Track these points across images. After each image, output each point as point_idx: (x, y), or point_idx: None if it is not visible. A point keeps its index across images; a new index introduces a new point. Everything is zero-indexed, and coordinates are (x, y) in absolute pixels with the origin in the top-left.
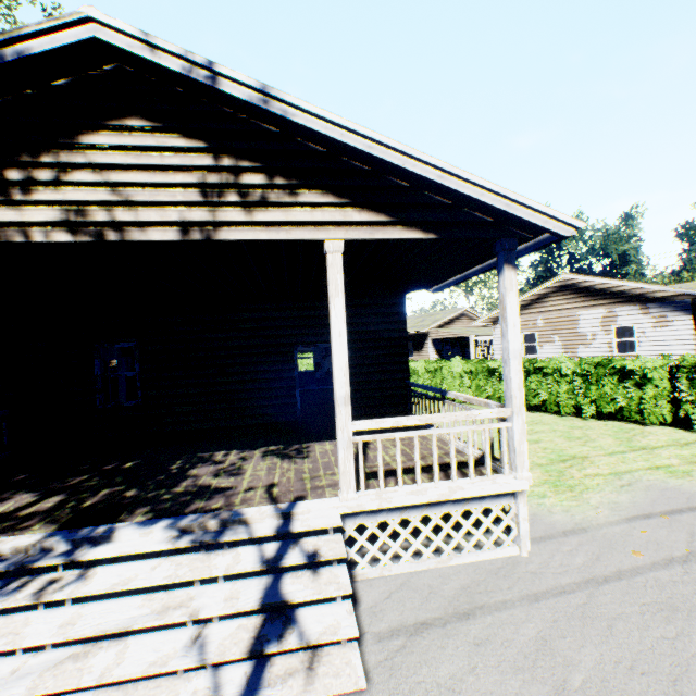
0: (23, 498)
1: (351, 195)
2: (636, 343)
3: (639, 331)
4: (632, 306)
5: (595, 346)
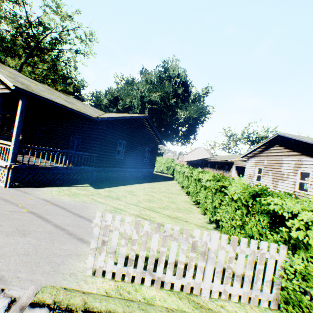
0: None
1: (2, 81)
2: (309, 185)
3: (312, 177)
4: (312, 158)
5: (287, 182)
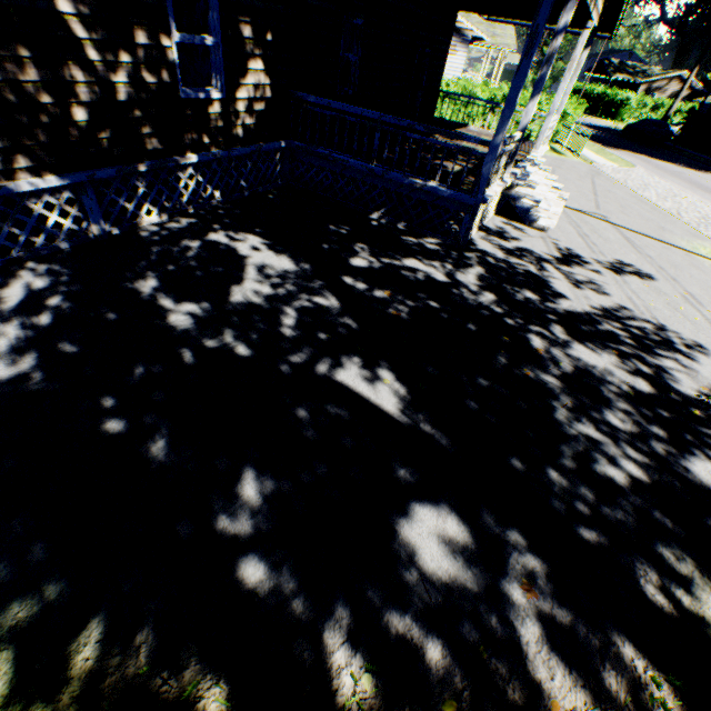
0: (444, 164)
1: None
2: None
3: None
4: None
5: None
